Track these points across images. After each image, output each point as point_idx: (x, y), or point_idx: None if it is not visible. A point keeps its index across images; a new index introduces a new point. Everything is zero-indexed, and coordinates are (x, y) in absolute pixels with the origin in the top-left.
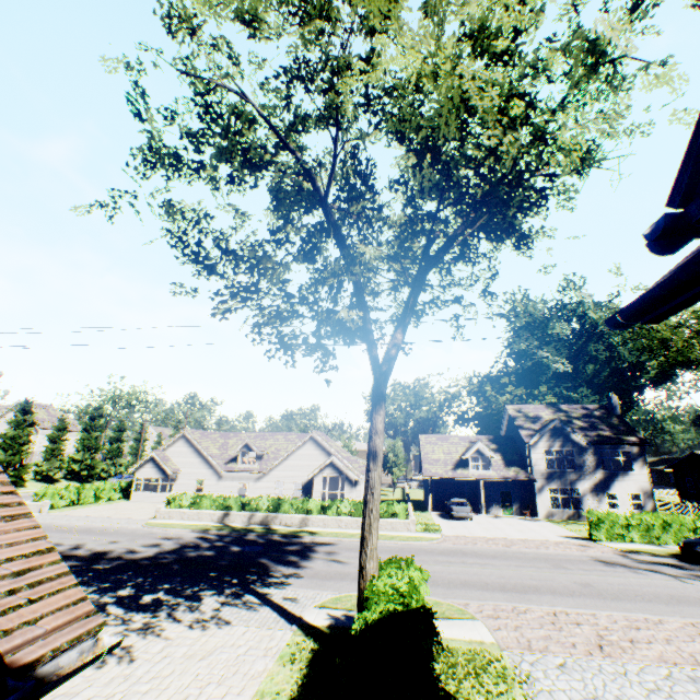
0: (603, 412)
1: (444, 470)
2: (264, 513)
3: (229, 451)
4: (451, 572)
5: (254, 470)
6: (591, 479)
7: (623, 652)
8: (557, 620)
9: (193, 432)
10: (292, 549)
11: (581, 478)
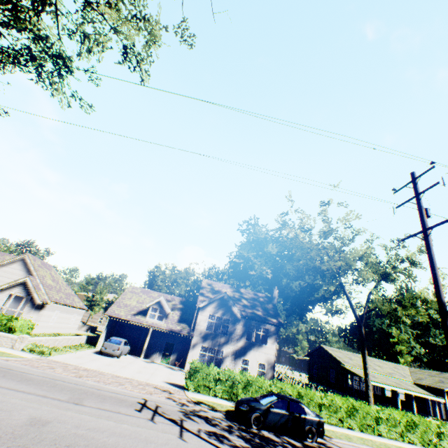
0: (266, 300)
1: (126, 314)
2: None
3: None
4: None
5: None
6: (235, 345)
7: None
8: None
9: None
10: None
11: (228, 342)
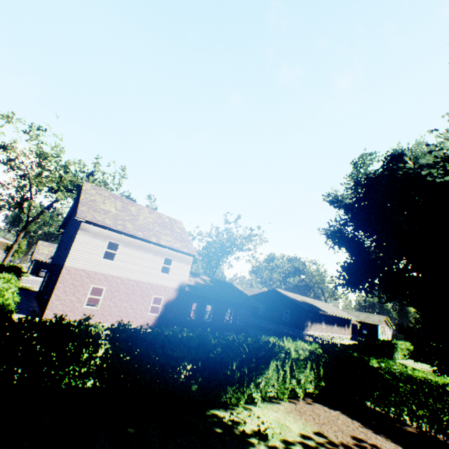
0: None
1: (45, 258)
2: None
3: None
4: (27, 281)
5: None
6: None
7: None
8: None
9: None
10: None
11: None
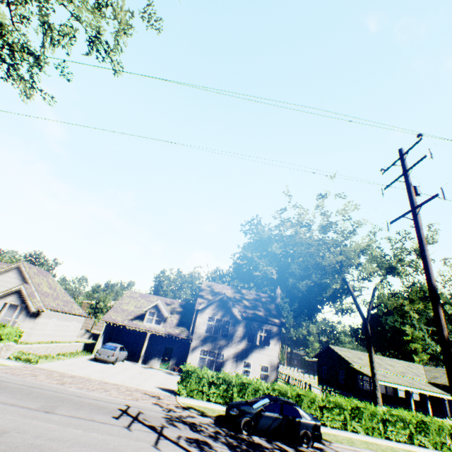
0: (268, 300)
1: (123, 319)
2: None
3: None
4: None
5: None
6: (236, 347)
7: None
8: None
9: None
10: None
11: (229, 345)
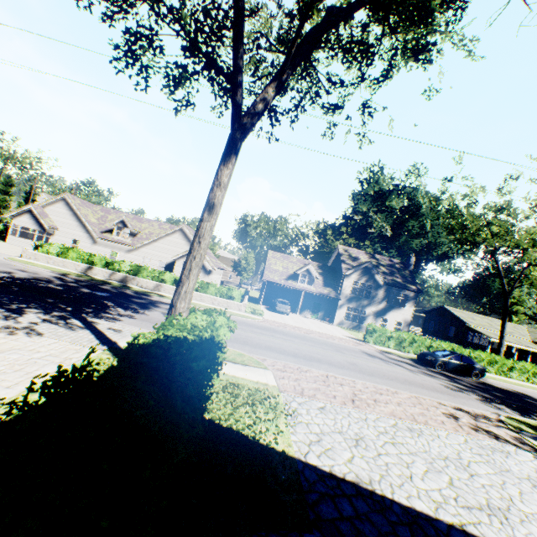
0: (401, 266)
1: (279, 279)
2: (124, 274)
3: (107, 223)
4: (261, 339)
5: (126, 244)
6: (376, 307)
7: (368, 406)
8: (327, 380)
9: (73, 198)
10: (138, 301)
11: (370, 305)
